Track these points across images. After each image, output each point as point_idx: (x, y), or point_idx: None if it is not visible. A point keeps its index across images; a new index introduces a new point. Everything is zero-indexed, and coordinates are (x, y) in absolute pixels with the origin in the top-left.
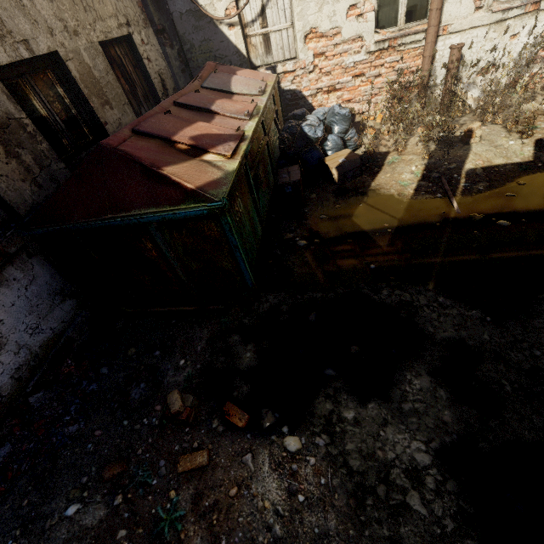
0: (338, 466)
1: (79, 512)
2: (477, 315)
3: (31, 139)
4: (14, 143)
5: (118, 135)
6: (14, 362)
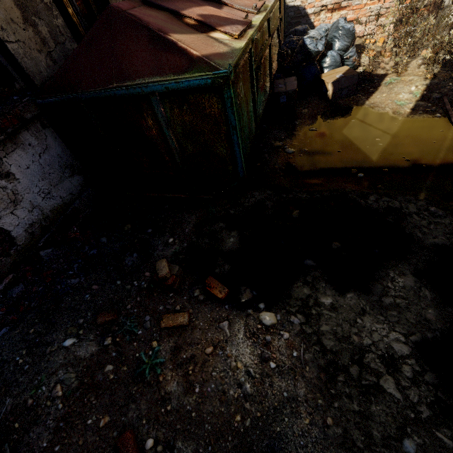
0: (311, 343)
1: (75, 345)
2: None
3: (48, 11)
4: (31, 10)
5: (128, 2)
6: (28, 218)
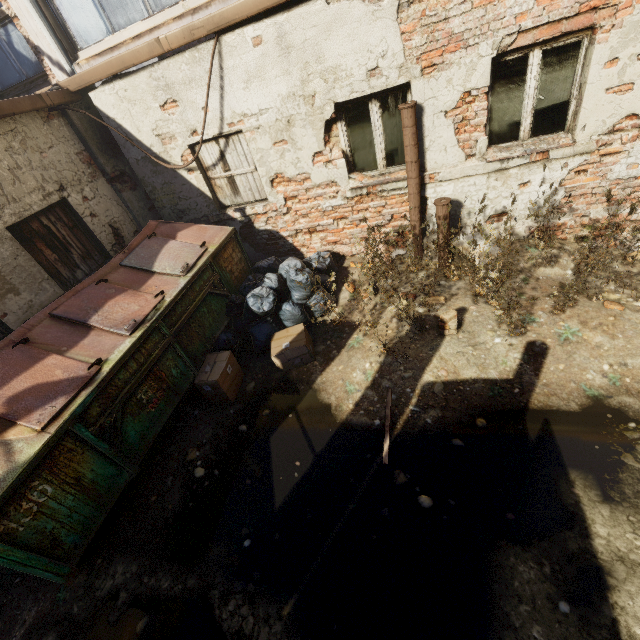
0: None
1: None
2: None
3: None
4: None
5: None
6: None
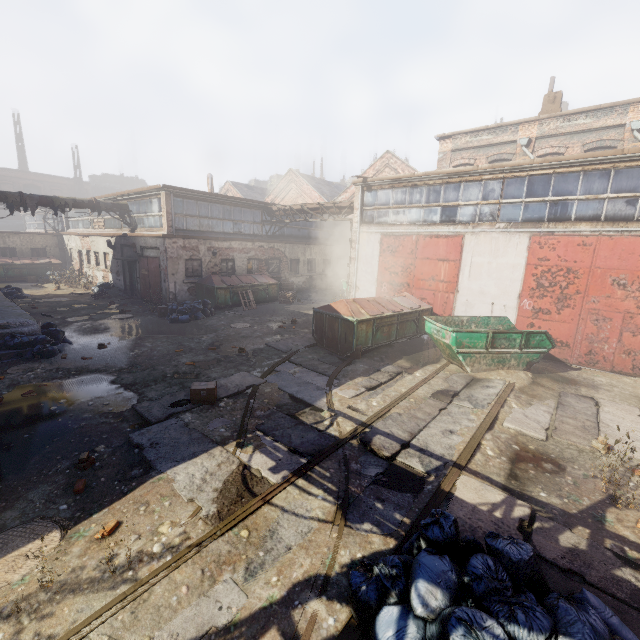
0: None
1: None
2: None
3: None
4: None
5: None
6: None
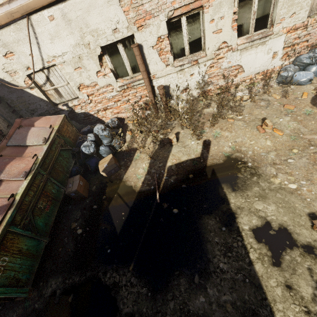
0: None
1: None
2: (145, 292)
3: None
4: None
5: None
6: None
